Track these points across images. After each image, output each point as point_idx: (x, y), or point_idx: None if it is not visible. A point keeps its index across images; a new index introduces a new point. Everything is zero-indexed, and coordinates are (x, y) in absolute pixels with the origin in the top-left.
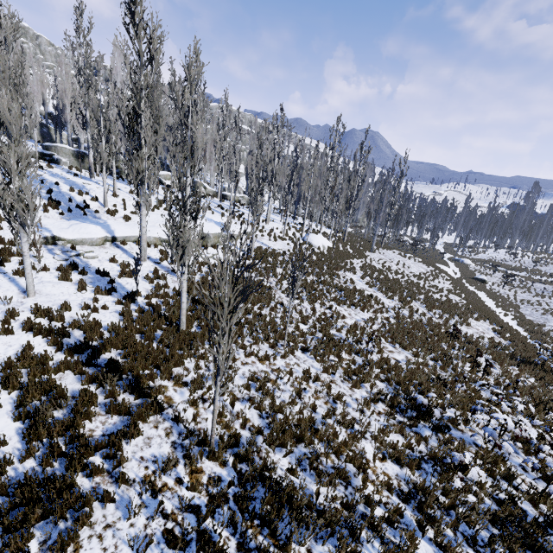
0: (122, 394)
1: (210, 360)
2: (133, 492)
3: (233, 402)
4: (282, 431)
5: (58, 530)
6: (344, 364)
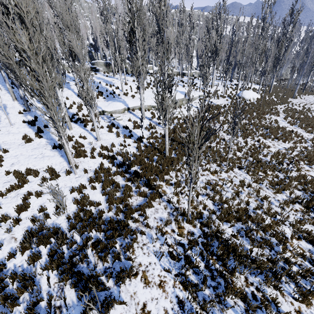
0: (142, 187)
1: (183, 172)
2: (153, 232)
3: (197, 195)
4: (227, 214)
5: (125, 242)
6: (269, 177)
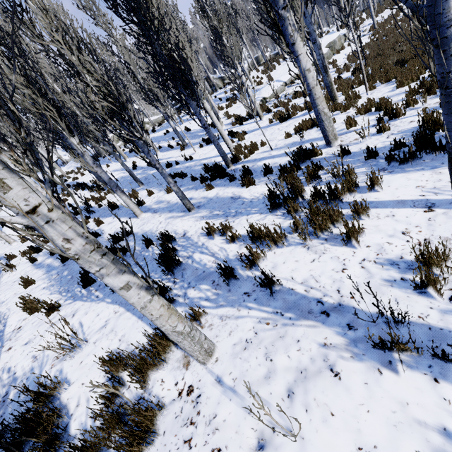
0: None
1: None
2: None
3: None
4: None
5: None
6: None
